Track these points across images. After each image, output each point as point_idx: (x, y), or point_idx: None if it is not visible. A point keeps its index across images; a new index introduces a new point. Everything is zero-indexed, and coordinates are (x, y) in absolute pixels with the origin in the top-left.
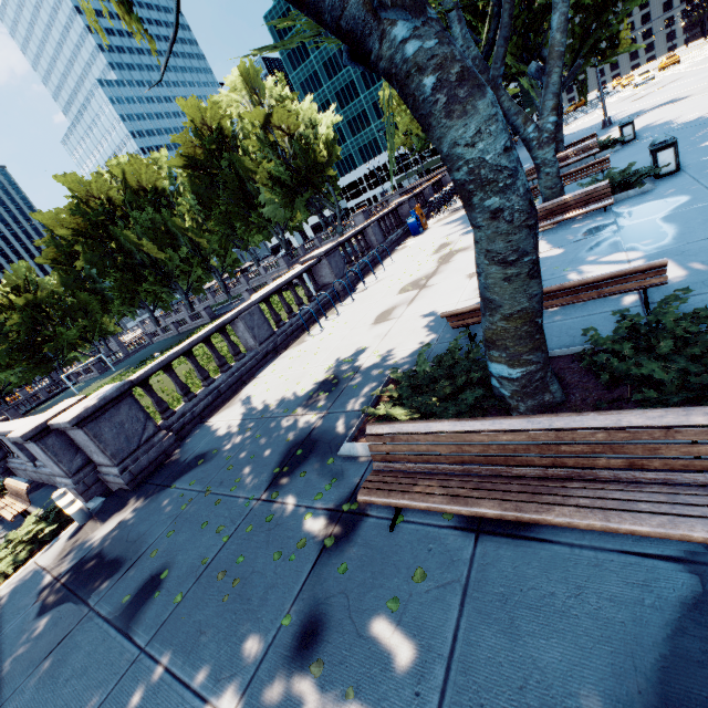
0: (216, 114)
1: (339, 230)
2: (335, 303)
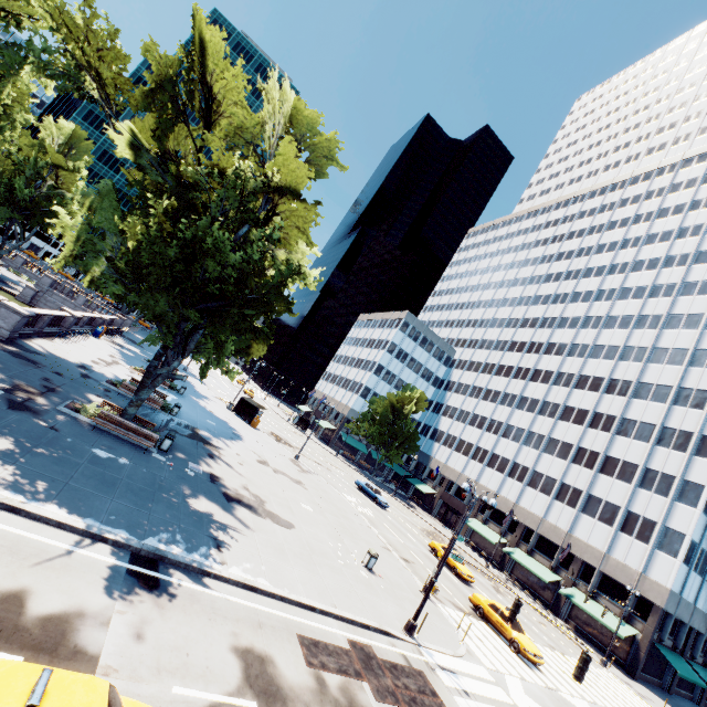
0: (20, 98)
1: (4, 252)
2: (59, 335)
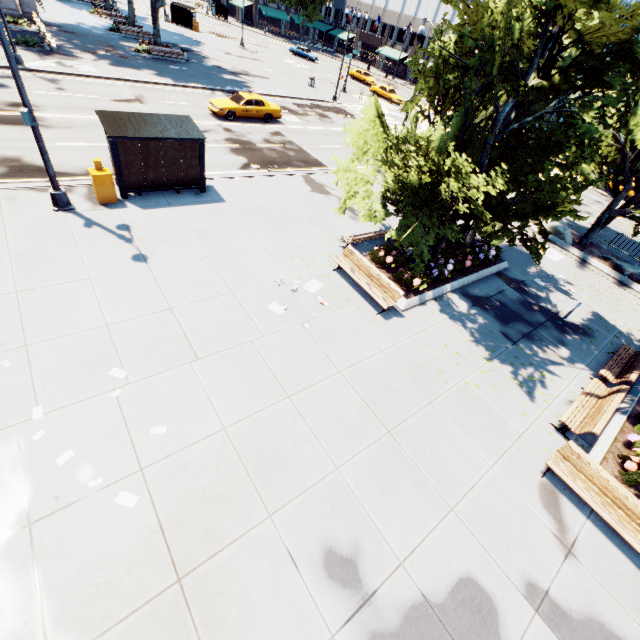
0: None
1: None
2: None
